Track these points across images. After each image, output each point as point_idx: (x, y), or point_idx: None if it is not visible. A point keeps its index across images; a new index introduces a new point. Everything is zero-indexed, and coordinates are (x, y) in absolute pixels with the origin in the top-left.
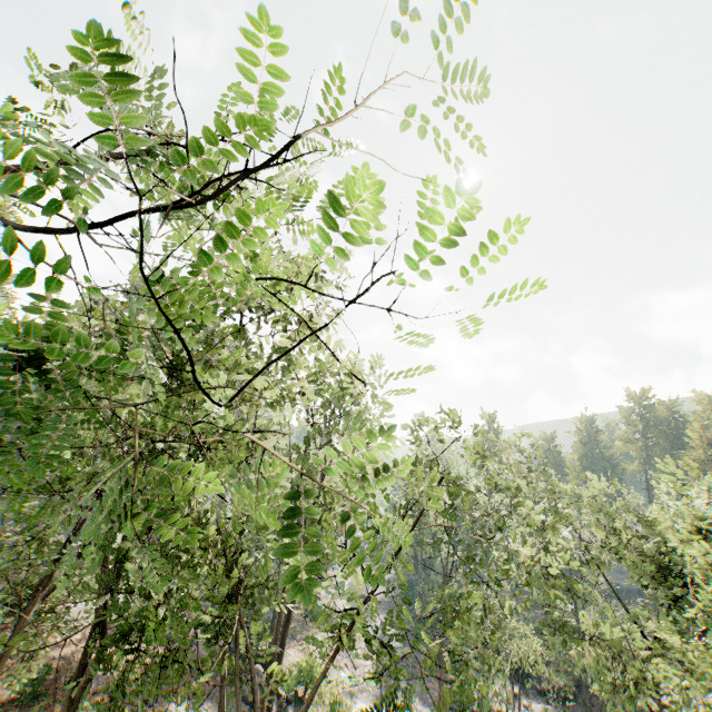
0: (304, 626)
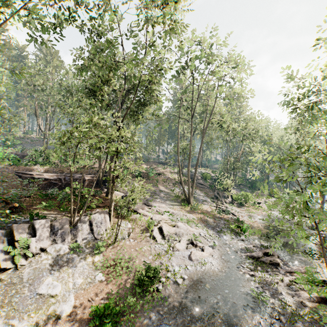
0: (261, 195)
